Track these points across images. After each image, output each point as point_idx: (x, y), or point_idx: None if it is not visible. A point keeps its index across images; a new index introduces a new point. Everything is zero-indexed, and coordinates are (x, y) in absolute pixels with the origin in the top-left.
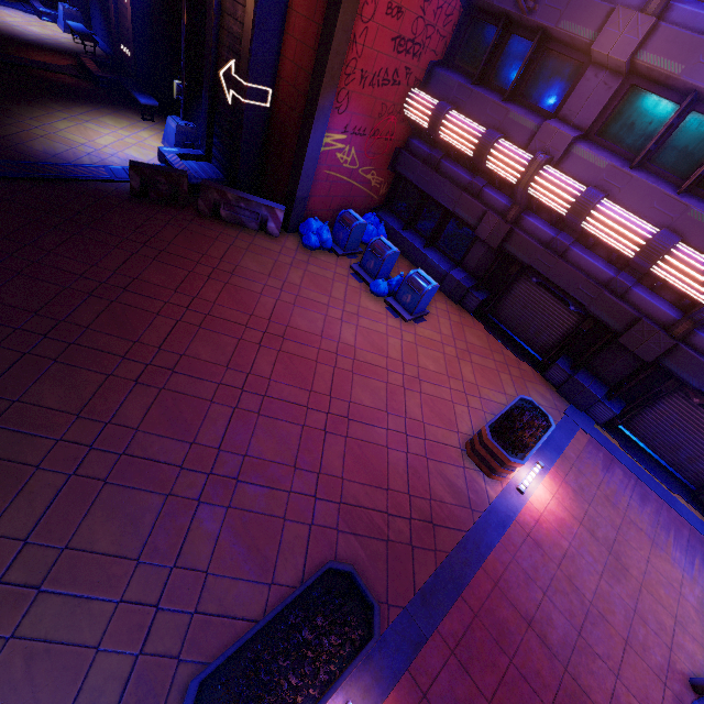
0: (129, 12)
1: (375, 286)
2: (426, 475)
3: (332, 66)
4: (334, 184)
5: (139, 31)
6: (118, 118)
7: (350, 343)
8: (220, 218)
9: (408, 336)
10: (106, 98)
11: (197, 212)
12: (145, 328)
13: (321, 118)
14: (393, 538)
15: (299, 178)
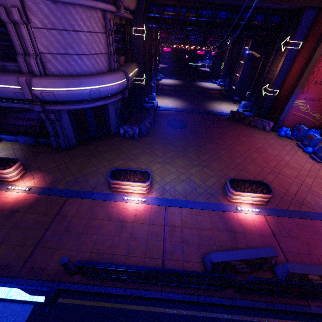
0: (238, 78)
1: (305, 149)
2: (305, 195)
3: (302, 81)
4: (297, 117)
5: (239, 82)
6: (227, 103)
7: (287, 160)
8: (250, 125)
9: (316, 166)
10: (225, 99)
11: (244, 123)
12: (227, 141)
13: (294, 95)
14: (284, 198)
15: (282, 114)
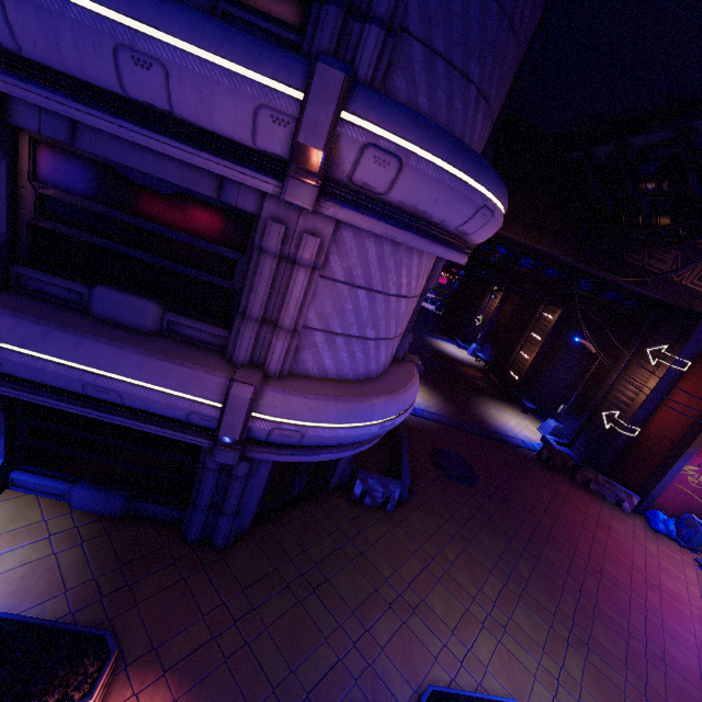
0: (528, 363)
1: None
2: None
3: (701, 436)
4: (679, 493)
5: (529, 370)
6: (511, 409)
7: None
8: (588, 488)
9: None
10: (501, 396)
11: (572, 480)
12: (577, 541)
13: (685, 457)
14: None
15: (657, 484)
